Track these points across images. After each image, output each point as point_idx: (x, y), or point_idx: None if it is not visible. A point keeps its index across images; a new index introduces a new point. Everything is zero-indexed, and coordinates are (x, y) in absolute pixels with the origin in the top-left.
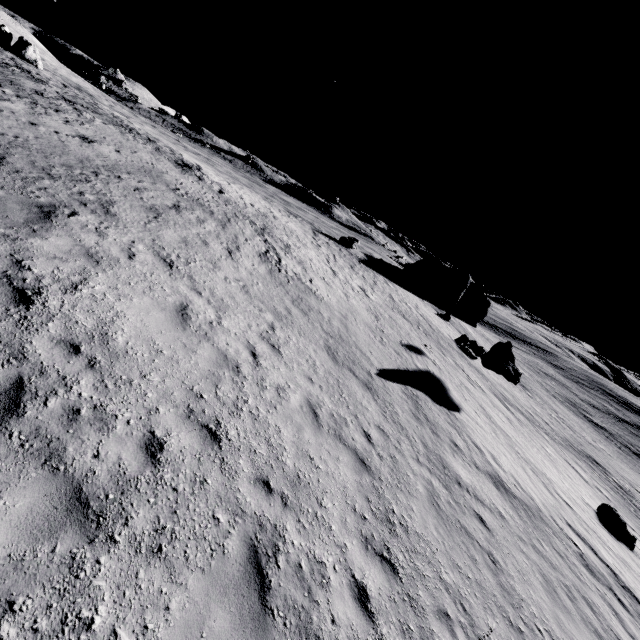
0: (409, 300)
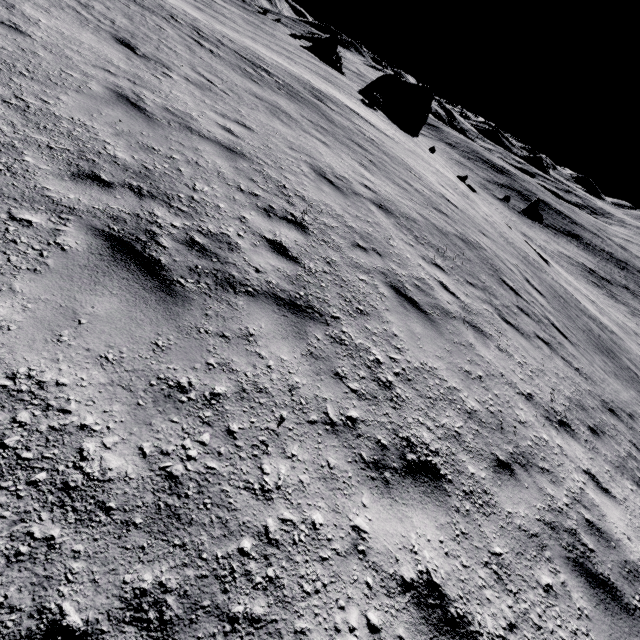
0: None
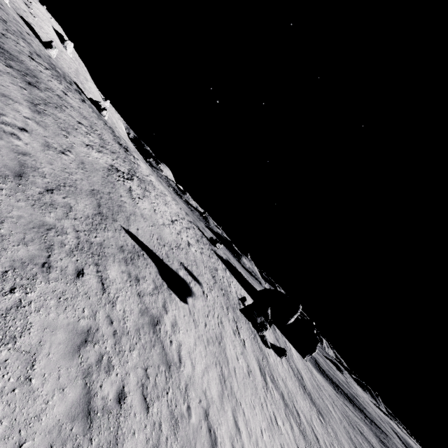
0: (237, 288)
